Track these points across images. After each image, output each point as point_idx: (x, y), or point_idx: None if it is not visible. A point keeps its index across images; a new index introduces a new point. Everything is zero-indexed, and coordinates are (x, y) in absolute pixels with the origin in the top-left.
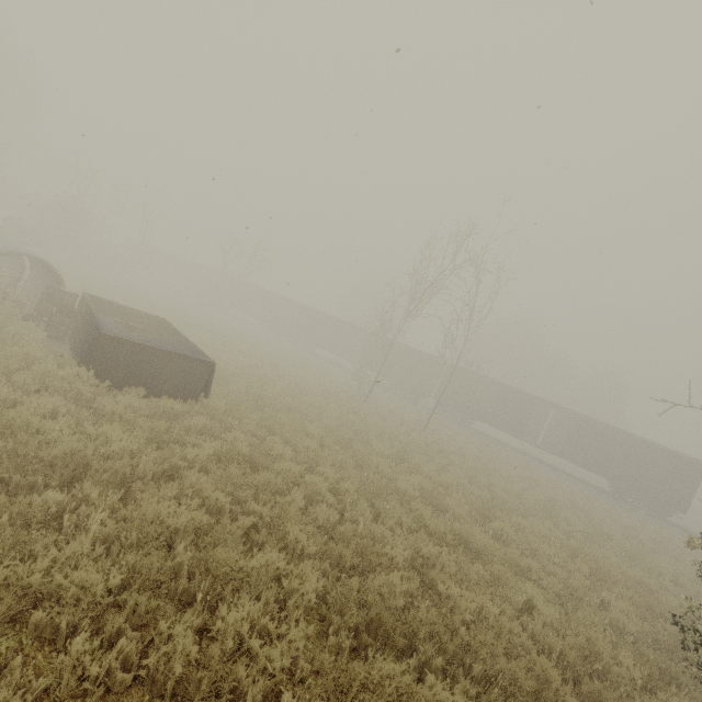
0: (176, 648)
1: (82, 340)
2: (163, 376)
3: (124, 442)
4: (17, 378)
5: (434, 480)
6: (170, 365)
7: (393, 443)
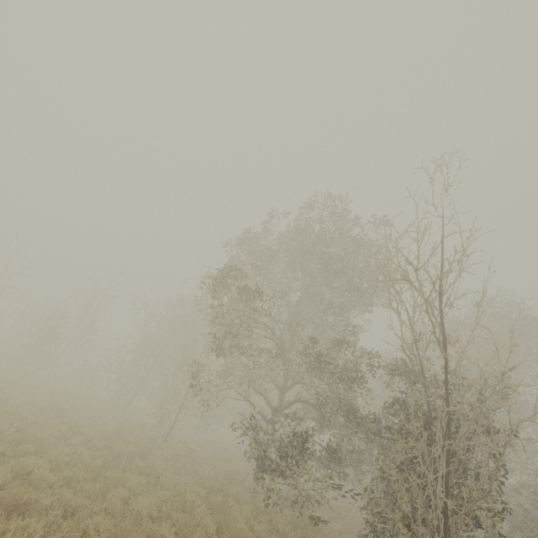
0: None
1: None
2: None
3: None
4: None
5: None
6: None
7: None
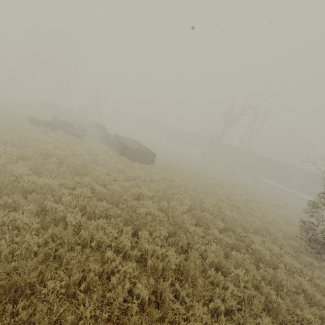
0: (164, 205)
1: (119, 148)
2: (142, 158)
3: (141, 173)
4: (113, 159)
5: (230, 192)
6: (143, 155)
7: (216, 181)
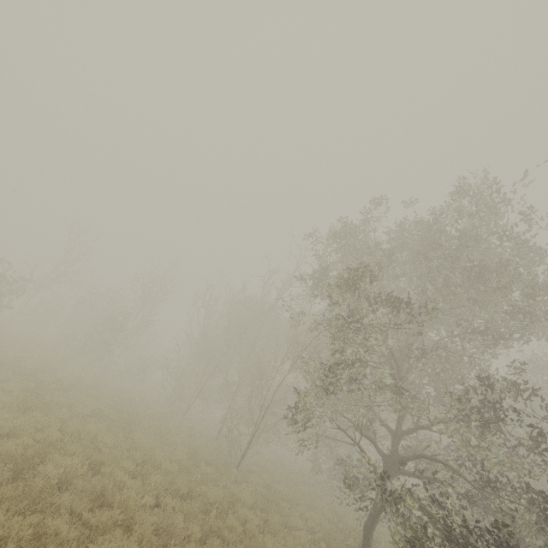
0: None
1: None
2: None
3: None
4: None
5: None
6: None
7: None
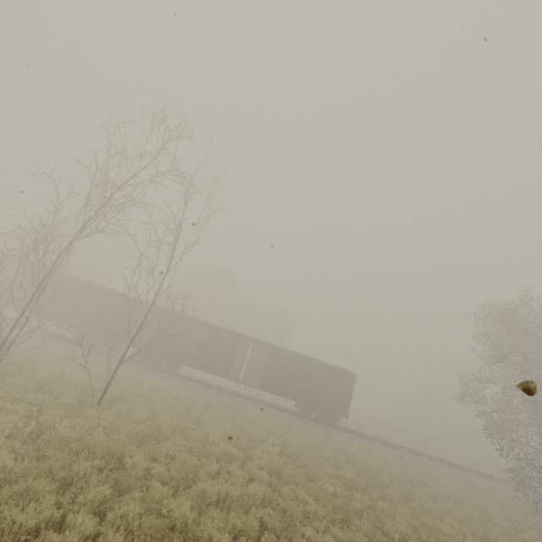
0: None
1: None
2: None
3: None
4: None
5: None
6: None
7: None
